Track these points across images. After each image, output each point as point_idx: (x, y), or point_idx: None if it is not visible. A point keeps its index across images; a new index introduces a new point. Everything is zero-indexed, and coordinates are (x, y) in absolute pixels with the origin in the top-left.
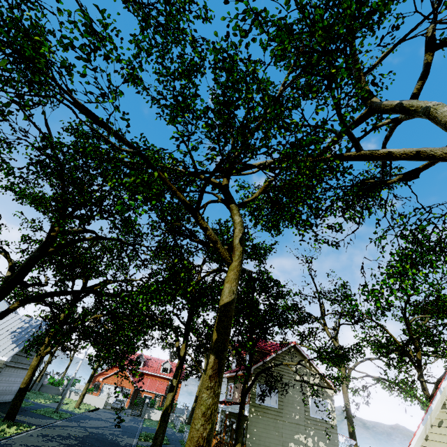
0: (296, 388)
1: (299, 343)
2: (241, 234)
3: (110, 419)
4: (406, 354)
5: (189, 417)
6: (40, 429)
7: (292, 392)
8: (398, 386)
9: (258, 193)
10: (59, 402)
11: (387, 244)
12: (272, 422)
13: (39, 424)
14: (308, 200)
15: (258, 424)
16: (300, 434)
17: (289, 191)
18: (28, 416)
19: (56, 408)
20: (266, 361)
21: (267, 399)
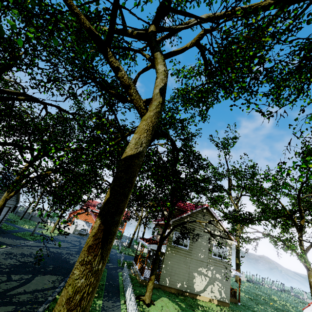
0: (204, 237)
1: (210, 205)
2: (163, 84)
3: (73, 241)
4: (292, 220)
5: (129, 243)
6: (10, 248)
7: (200, 239)
8: (282, 242)
9: (189, 43)
10: (34, 229)
11: (307, 129)
12: (183, 258)
13: (12, 244)
14: (246, 63)
15: (171, 258)
16: (203, 268)
17: (227, 46)
18: (7, 237)
19: (32, 233)
20: (182, 217)
21: (181, 243)
